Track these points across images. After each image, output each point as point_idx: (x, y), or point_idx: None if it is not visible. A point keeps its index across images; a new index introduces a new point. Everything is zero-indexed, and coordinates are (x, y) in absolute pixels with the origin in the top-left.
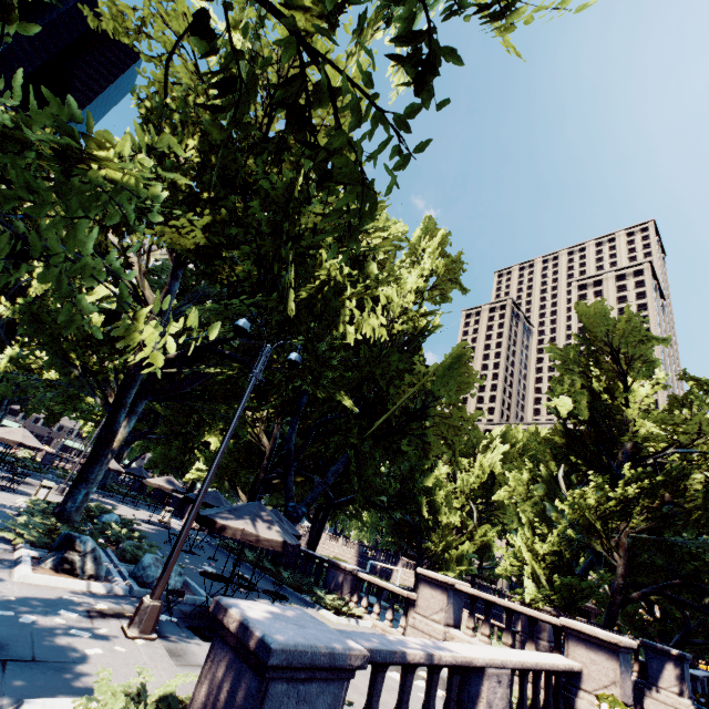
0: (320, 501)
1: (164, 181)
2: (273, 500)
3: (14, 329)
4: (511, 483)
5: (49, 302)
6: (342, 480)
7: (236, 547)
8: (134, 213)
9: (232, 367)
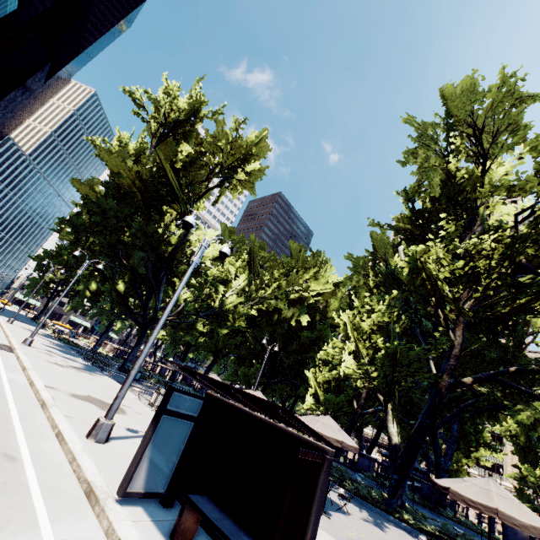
0: (376, 423)
1: (510, 257)
2: (340, 420)
3: (159, 273)
4: (508, 421)
5: (187, 253)
6: (412, 417)
7: (386, 482)
8: (472, 275)
9: (482, 383)
